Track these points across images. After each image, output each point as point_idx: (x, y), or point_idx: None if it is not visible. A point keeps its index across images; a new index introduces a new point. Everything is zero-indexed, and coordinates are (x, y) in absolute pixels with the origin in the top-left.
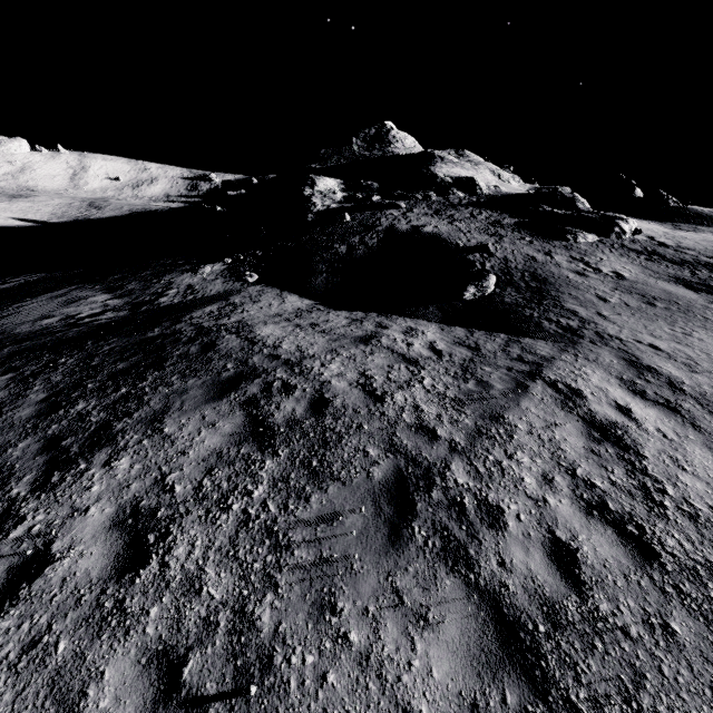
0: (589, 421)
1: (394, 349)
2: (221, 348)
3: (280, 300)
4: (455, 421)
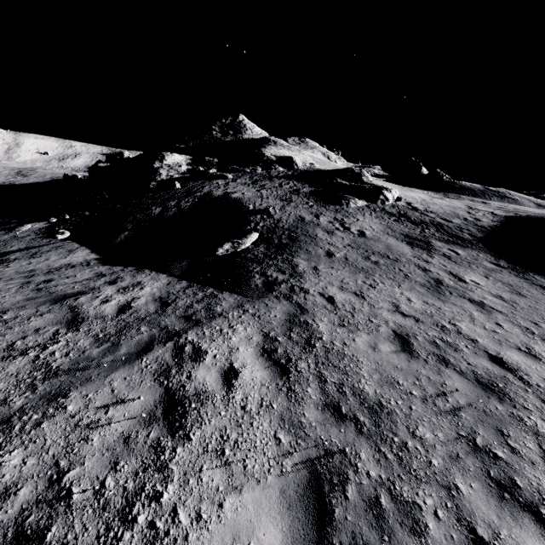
0: (172, 393)
1: (79, 307)
2: None
3: (64, 255)
4: (0, 404)
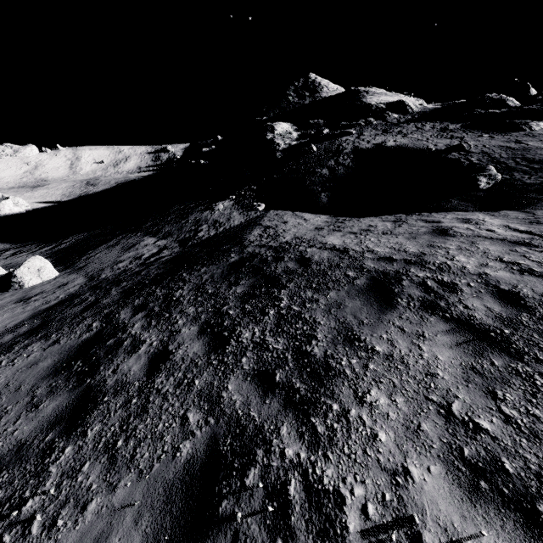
0: None
1: (485, 236)
2: (317, 260)
3: (301, 218)
4: None
